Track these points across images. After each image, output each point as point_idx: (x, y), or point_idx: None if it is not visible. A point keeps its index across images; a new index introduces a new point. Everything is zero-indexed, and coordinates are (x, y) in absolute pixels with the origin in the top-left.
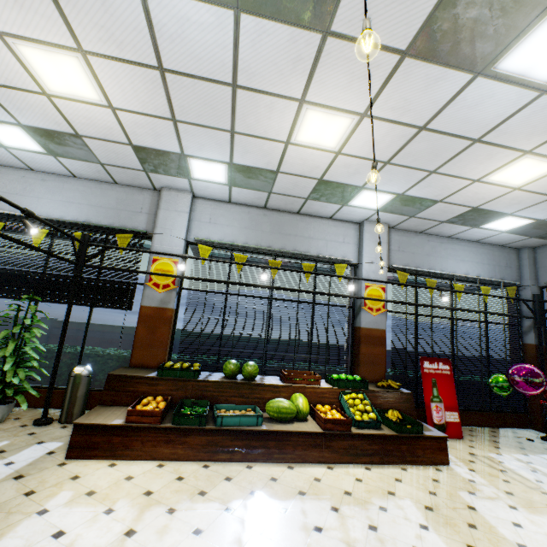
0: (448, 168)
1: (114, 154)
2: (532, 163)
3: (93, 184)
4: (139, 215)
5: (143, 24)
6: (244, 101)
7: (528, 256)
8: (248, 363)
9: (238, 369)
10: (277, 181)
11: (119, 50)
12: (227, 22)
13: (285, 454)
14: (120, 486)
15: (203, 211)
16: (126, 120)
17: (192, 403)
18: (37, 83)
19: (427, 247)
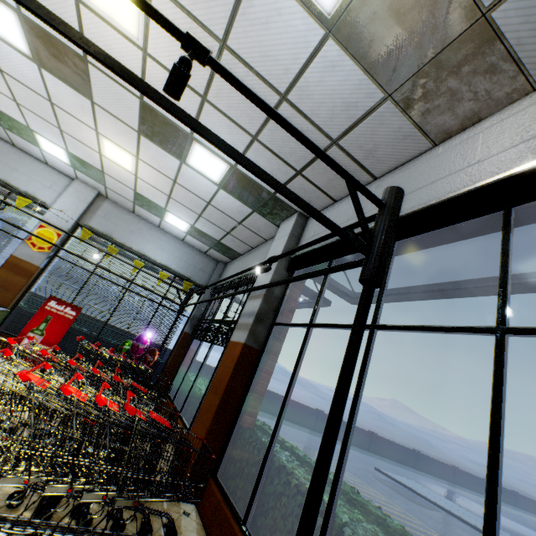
0: (67, 129)
1: None
2: (114, 147)
3: None
4: None
5: None
6: None
7: (219, 268)
8: None
9: None
10: None
11: None
12: None
13: None
14: None
15: None
16: None
17: None
18: None
19: (135, 226)
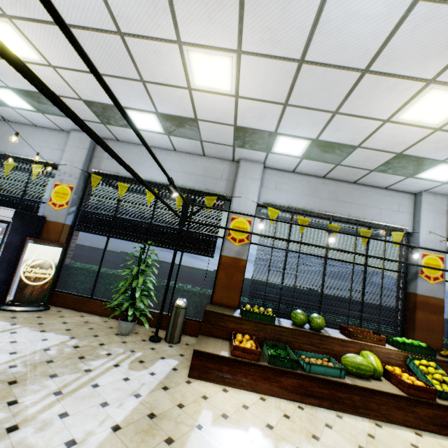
0: None
1: (216, 133)
2: None
3: (187, 156)
4: (220, 181)
5: (308, 23)
6: (366, 84)
7: None
8: (315, 315)
9: (306, 320)
10: (351, 155)
11: (272, 48)
12: (398, 11)
13: (369, 410)
14: (243, 414)
15: (270, 179)
16: (242, 106)
17: (271, 344)
18: (187, 80)
19: None
